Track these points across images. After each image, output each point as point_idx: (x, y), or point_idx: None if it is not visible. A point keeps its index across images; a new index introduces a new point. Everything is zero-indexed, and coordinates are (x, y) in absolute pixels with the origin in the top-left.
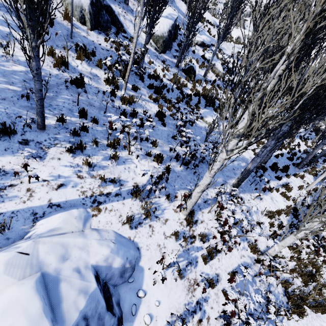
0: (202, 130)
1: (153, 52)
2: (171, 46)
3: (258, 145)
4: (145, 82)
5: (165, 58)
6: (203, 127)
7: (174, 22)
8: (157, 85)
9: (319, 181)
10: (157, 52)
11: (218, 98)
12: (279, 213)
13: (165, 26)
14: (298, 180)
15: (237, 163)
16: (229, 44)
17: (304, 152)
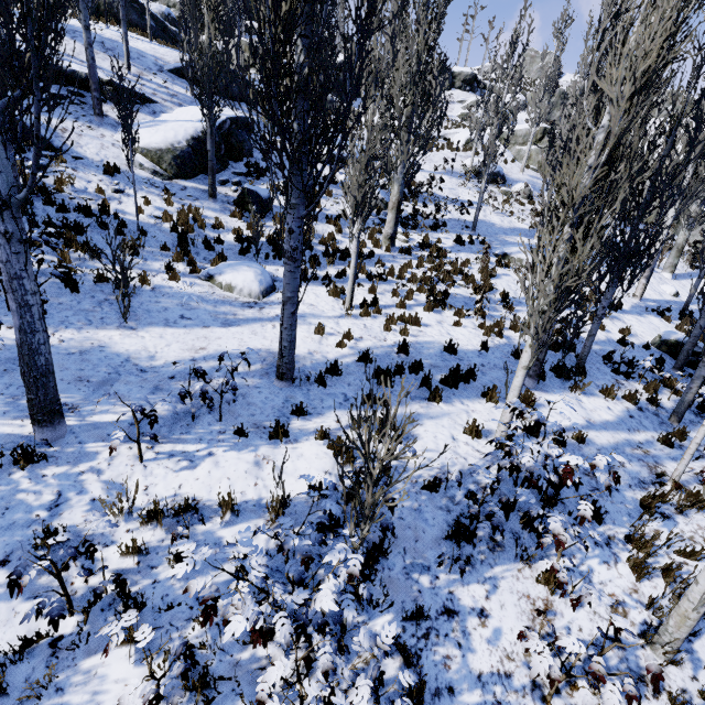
0: (173, 298)
1: (142, 177)
2: (219, 167)
3: (387, 325)
4: (37, 218)
5: (182, 186)
6: (188, 293)
7: (219, 126)
8: (87, 223)
9: (517, 394)
10: (159, 178)
11: (332, 243)
12: (225, 511)
13: (181, 132)
14: (500, 409)
15: (214, 365)
16: (437, 153)
17: (647, 344)
